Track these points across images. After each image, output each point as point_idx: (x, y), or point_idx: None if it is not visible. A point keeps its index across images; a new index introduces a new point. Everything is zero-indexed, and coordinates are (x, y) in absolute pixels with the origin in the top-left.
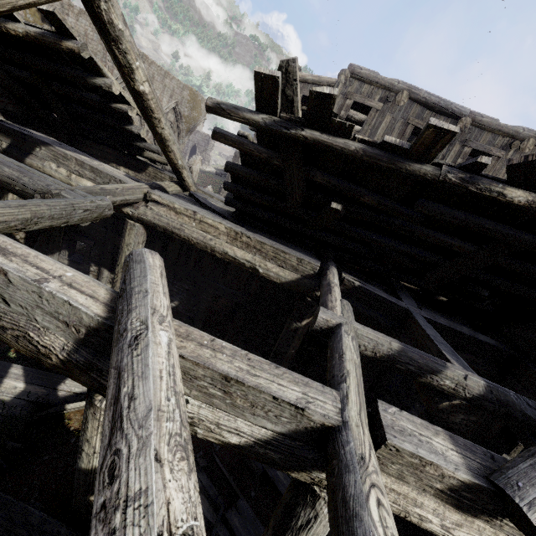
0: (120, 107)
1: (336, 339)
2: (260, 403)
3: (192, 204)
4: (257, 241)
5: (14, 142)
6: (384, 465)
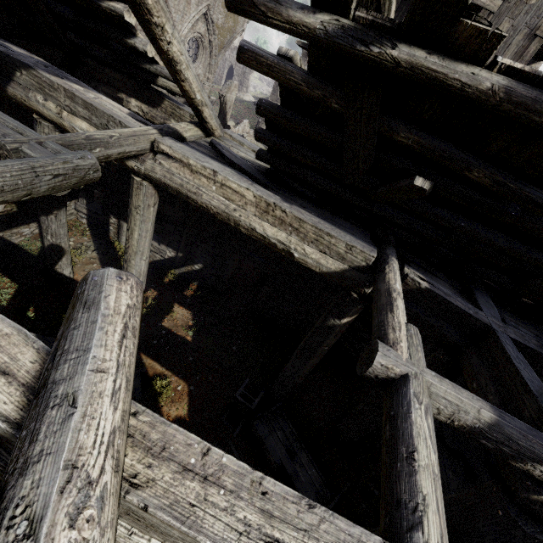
0: (112, 7)
1: (401, 410)
2: None
3: (212, 159)
4: (295, 218)
5: None
6: None
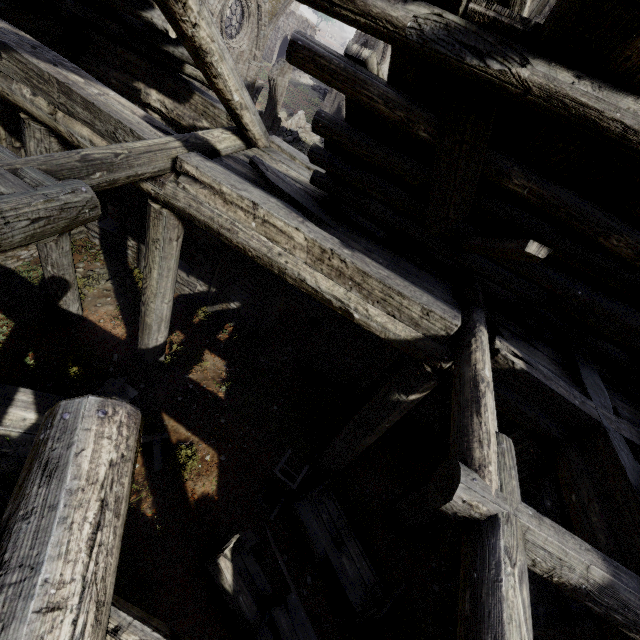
0: None
1: (487, 575)
2: None
3: (252, 186)
4: (357, 270)
5: None
6: None
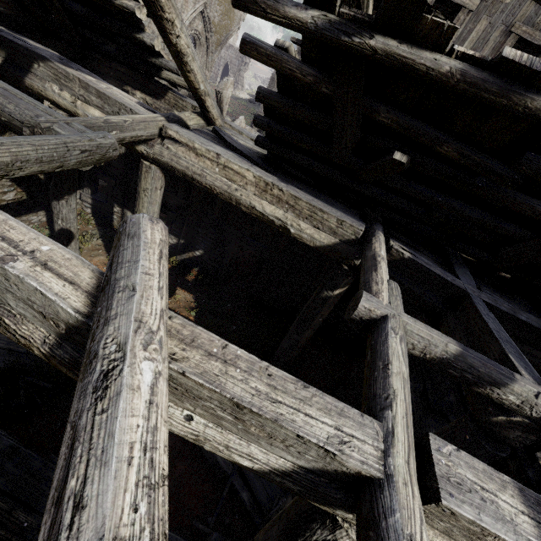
0: (125, 4)
1: (380, 339)
2: (279, 436)
3: (215, 144)
4: (291, 195)
5: (9, 56)
6: (429, 518)
